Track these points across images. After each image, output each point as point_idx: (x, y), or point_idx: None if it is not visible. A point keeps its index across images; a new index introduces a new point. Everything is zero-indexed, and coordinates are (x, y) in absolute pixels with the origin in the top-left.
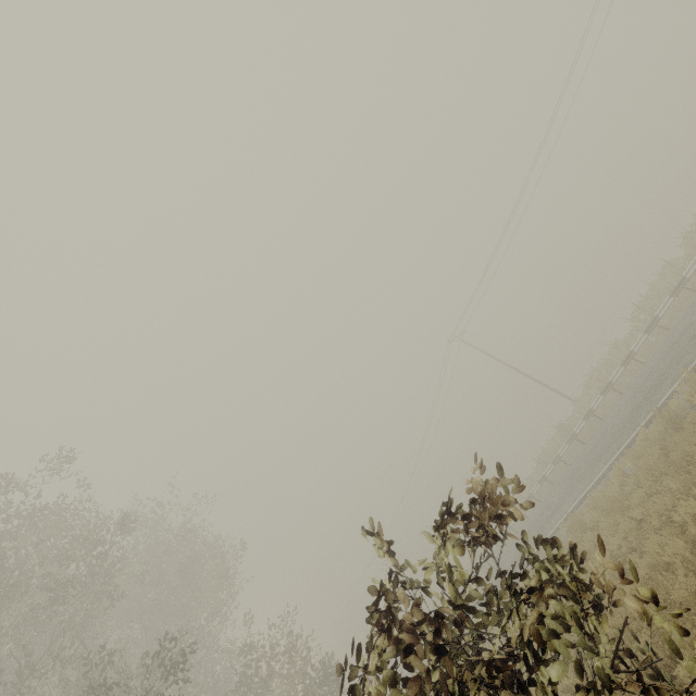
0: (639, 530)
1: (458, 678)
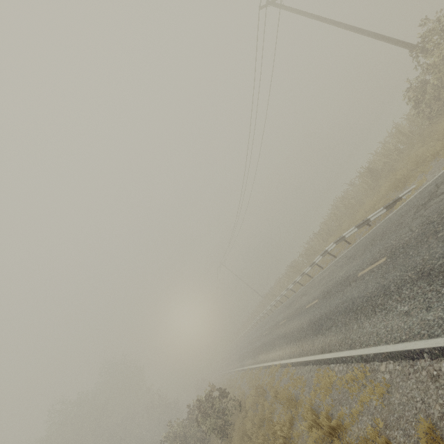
0: None
1: None
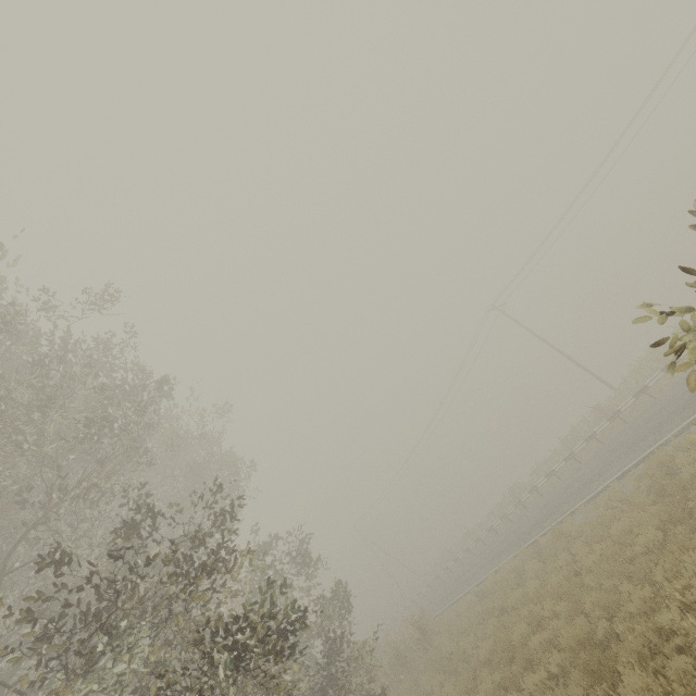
0: None
1: None
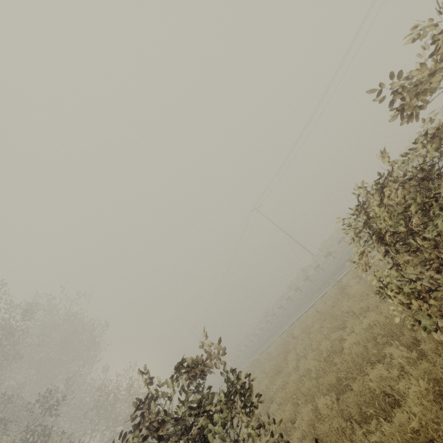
0: (310, 346)
1: (173, 442)
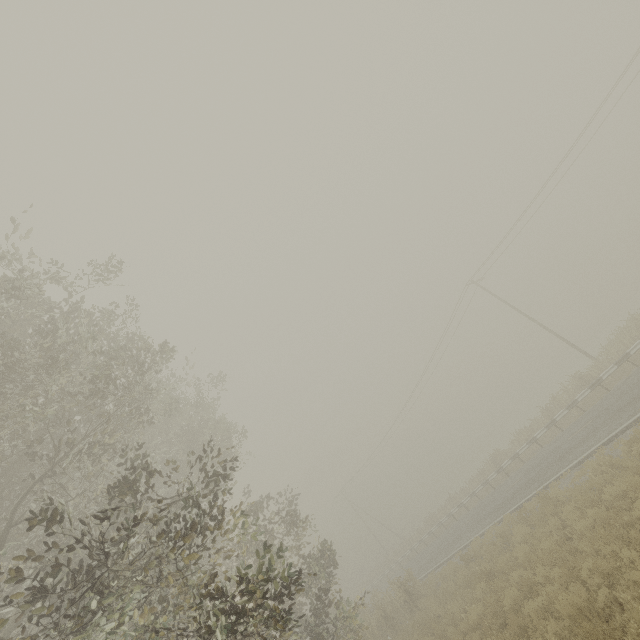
0: None
1: None
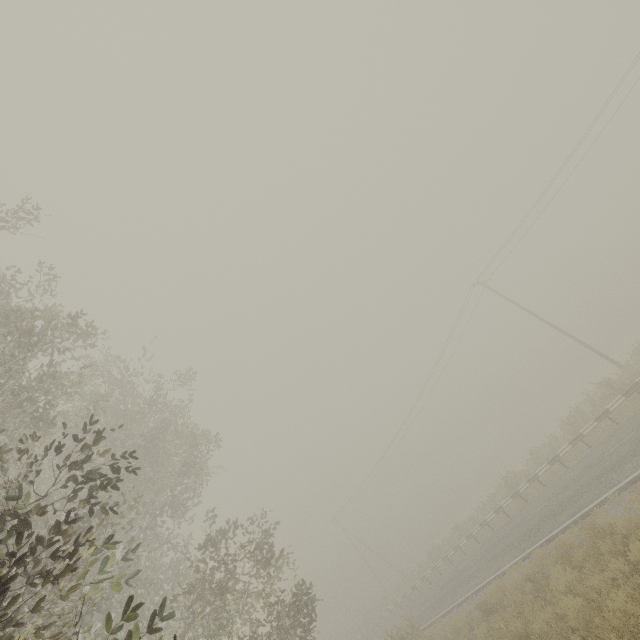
0: None
1: None
